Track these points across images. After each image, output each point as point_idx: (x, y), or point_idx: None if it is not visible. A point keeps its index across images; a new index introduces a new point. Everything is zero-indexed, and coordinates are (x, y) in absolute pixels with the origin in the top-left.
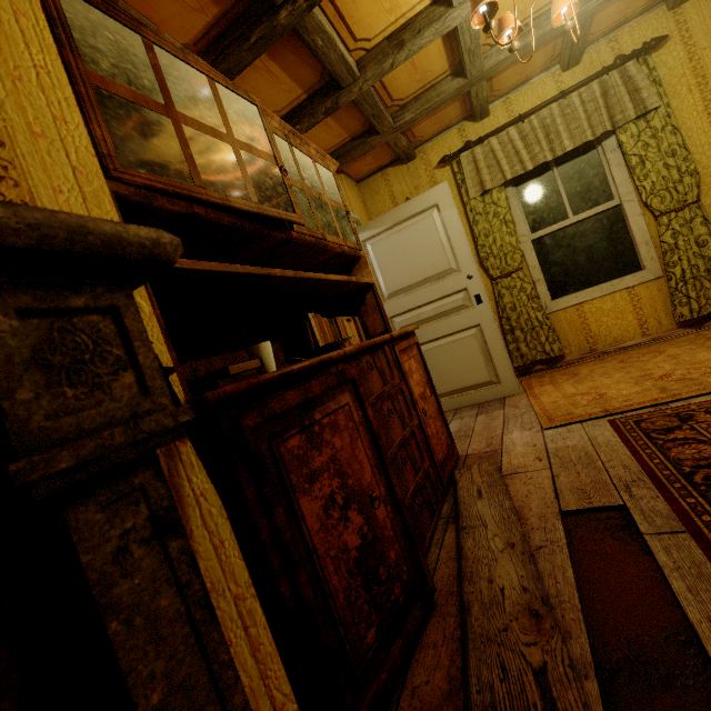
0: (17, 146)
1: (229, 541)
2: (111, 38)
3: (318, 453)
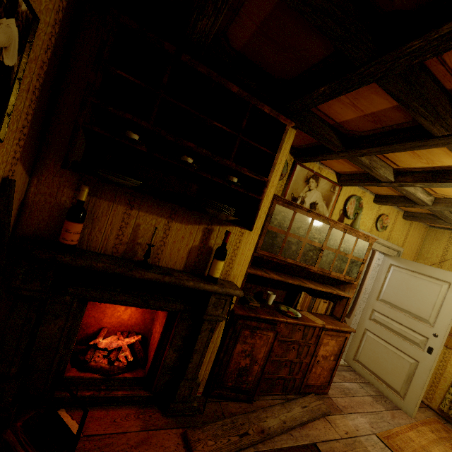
0: (237, 256)
1: (220, 337)
2: (283, 214)
3: (250, 339)
